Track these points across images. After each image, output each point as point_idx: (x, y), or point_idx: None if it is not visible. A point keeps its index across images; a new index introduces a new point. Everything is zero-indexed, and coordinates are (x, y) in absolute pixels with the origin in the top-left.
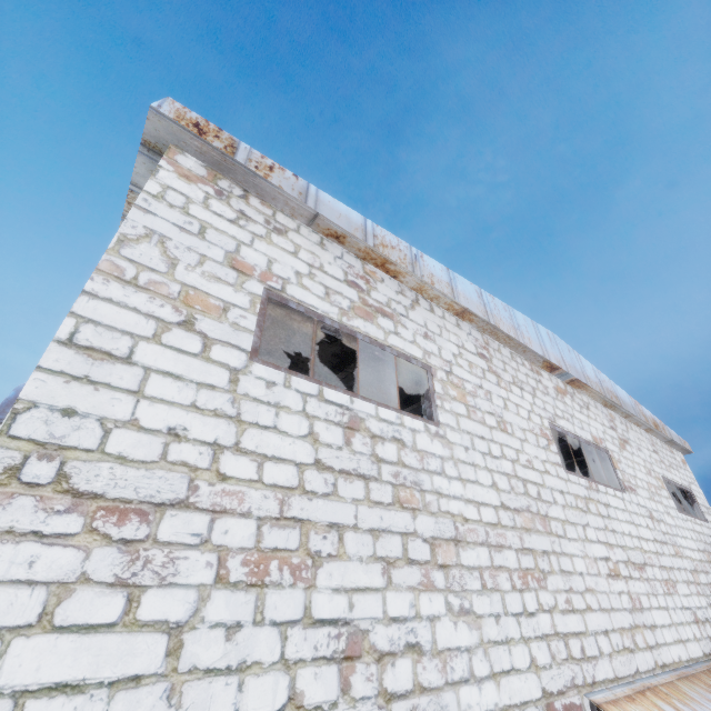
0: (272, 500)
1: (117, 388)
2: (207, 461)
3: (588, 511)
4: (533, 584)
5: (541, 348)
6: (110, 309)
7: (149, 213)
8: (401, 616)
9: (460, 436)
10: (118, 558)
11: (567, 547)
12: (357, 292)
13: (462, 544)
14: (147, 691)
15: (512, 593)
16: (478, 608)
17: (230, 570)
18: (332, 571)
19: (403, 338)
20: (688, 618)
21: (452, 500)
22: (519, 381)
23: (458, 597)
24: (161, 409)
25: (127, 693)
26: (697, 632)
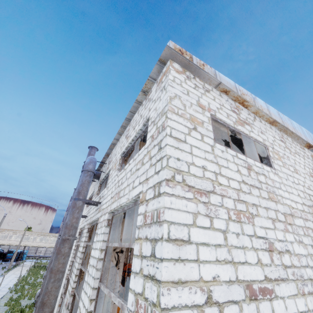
0: (235, 193)
1: (186, 151)
2: (214, 178)
3: None
4: None
5: (305, 137)
6: (175, 124)
7: (173, 87)
8: (281, 239)
9: (283, 174)
10: (204, 207)
11: None
12: (236, 115)
13: (294, 217)
14: (223, 249)
15: None
16: (304, 241)
17: (231, 215)
18: (258, 220)
19: (255, 133)
20: None
21: (286, 199)
22: (297, 152)
23: (297, 236)
24: (198, 159)
25: (219, 249)
26: None
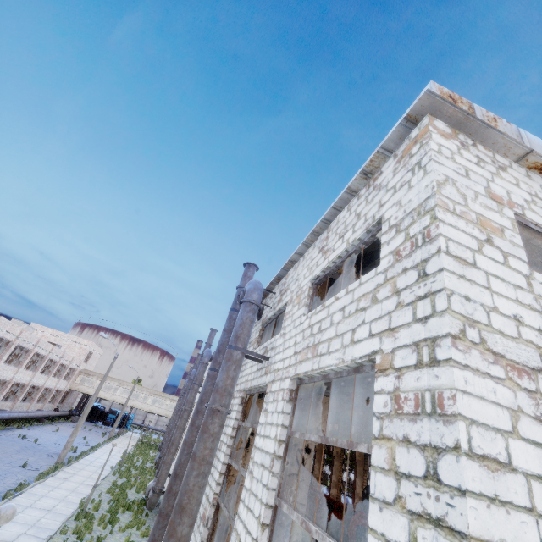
0: None
1: (478, 284)
2: (541, 342)
3: None
4: None
5: None
6: (453, 231)
7: (440, 164)
8: None
9: None
10: (528, 400)
11: None
12: None
13: None
14: None
15: None
16: None
17: None
18: None
19: None
20: None
21: None
22: None
23: None
24: (503, 301)
25: None
26: None
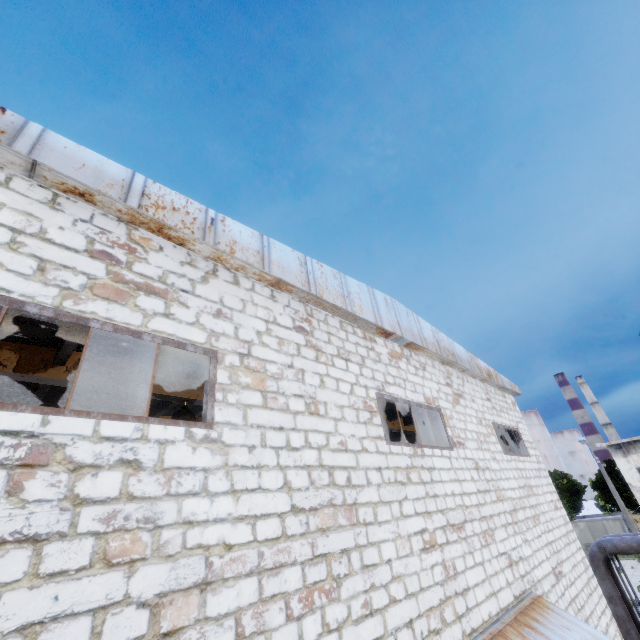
0: None
1: None
2: None
3: (408, 482)
4: (320, 601)
5: (374, 315)
6: None
7: None
8: None
9: (245, 433)
10: None
11: (375, 534)
12: (106, 265)
13: (214, 586)
14: None
15: (285, 627)
16: None
17: None
18: None
19: (178, 319)
20: (502, 564)
21: (211, 526)
22: (346, 352)
23: None
24: None
25: None
26: (510, 576)
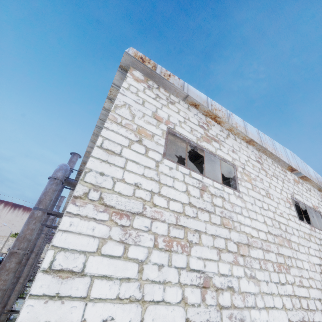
0: (173, 217)
1: (117, 166)
2: (148, 198)
3: (310, 240)
4: (283, 270)
5: (287, 159)
6: (113, 134)
7: (124, 96)
8: (225, 273)
9: (249, 198)
10: (120, 232)
11: (299, 256)
12: (203, 130)
13: (251, 247)
14: (132, 284)
15: (274, 273)
16: (258, 276)
17: (158, 243)
18: (197, 250)
19: (223, 151)
20: None
21: (246, 226)
22: (276, 175)
23: (249, 270)
24: (132, 175)
25: (125, 283)
26: None
